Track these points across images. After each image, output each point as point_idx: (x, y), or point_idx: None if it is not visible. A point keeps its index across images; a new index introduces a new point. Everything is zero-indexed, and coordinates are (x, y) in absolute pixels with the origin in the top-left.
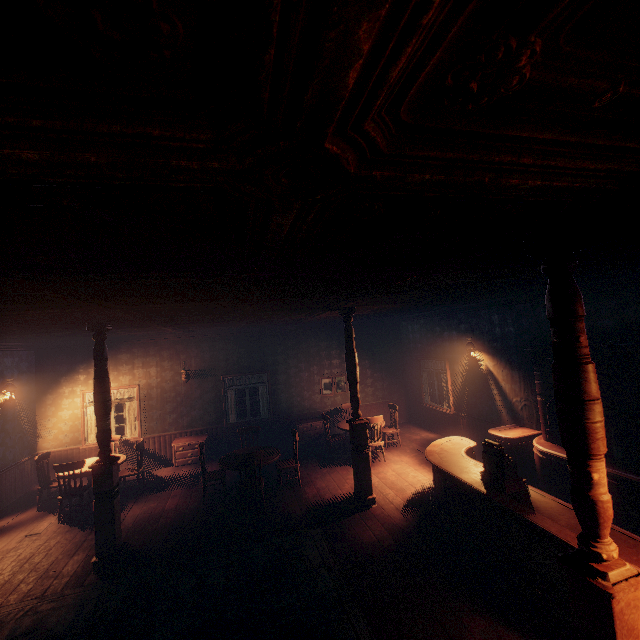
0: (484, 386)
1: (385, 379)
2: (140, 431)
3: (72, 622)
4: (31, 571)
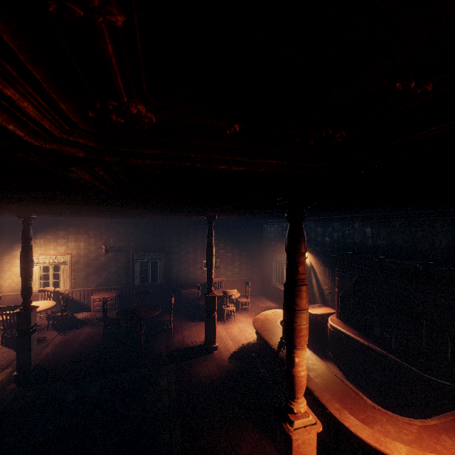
0: (308, 276)
1: (248, 263)
2: (70, 286)
3: None
4: None
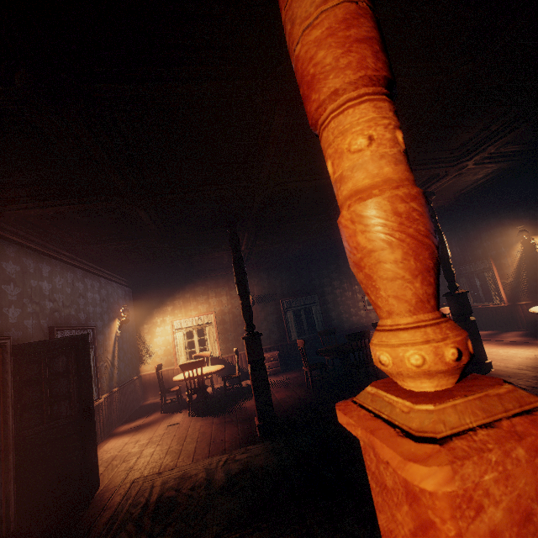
0: None
1: None
2: (220, 351)
3: (280, 462)
4: (198, 442)
